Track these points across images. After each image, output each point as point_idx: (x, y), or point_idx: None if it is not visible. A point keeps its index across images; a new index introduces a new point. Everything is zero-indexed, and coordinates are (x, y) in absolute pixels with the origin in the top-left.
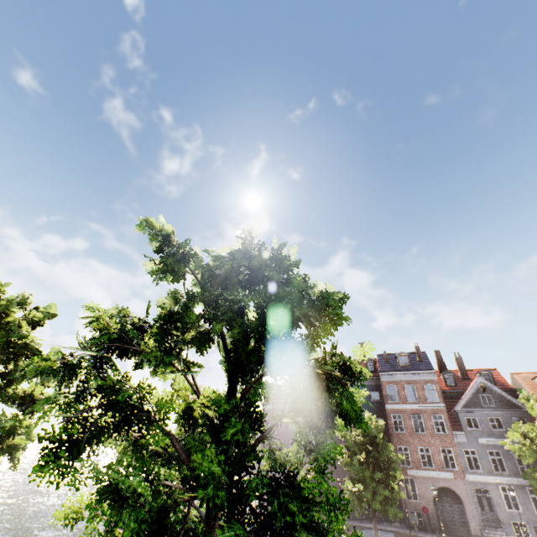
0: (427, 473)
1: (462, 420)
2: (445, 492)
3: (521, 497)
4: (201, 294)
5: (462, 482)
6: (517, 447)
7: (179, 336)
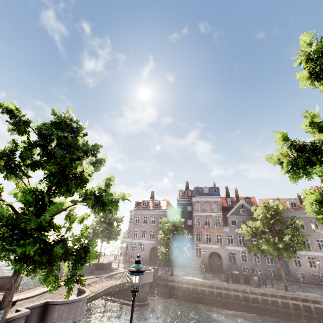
0: (207, 245)
1: (229, 221)
2: (215, 254)
3: (249, 256)
4: (36, 142)
5: (223, 249)
6: (243, 232)
7: (21, 162)
